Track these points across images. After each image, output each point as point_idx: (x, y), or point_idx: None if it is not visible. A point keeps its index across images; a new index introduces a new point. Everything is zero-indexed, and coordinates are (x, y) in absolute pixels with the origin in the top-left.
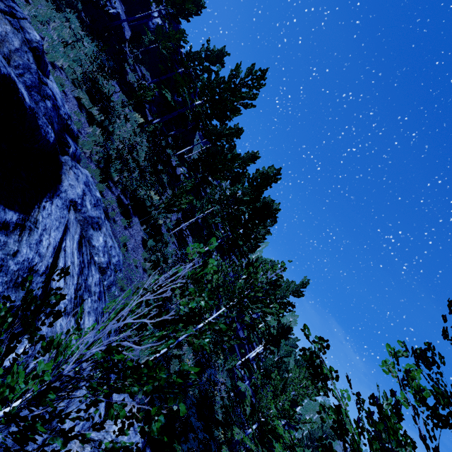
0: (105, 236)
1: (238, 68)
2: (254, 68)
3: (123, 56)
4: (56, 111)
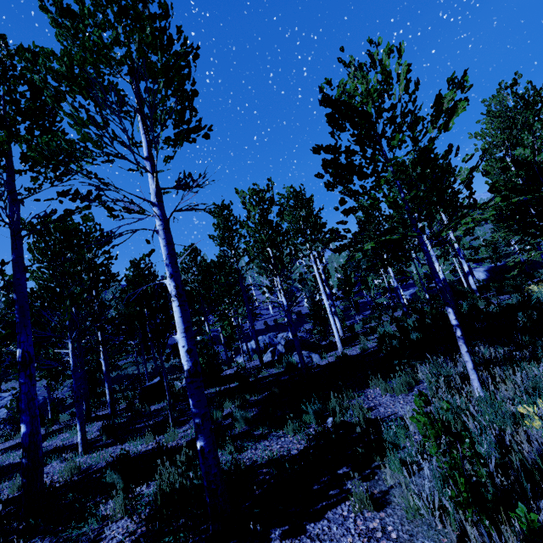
0: None
1: None
2: None
3: None
4: None
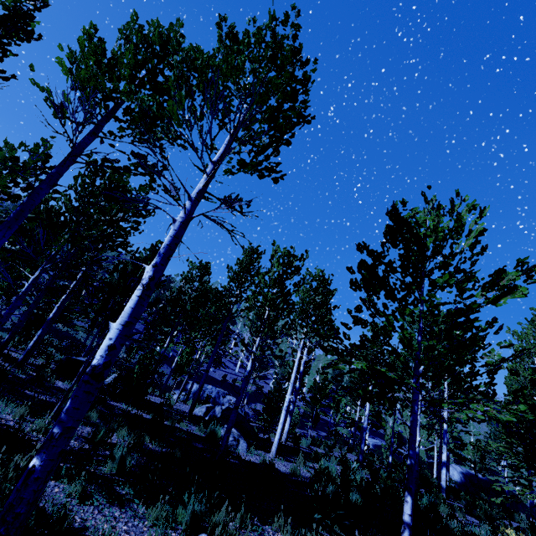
0: None
1: None
2: None
3: None
4: None
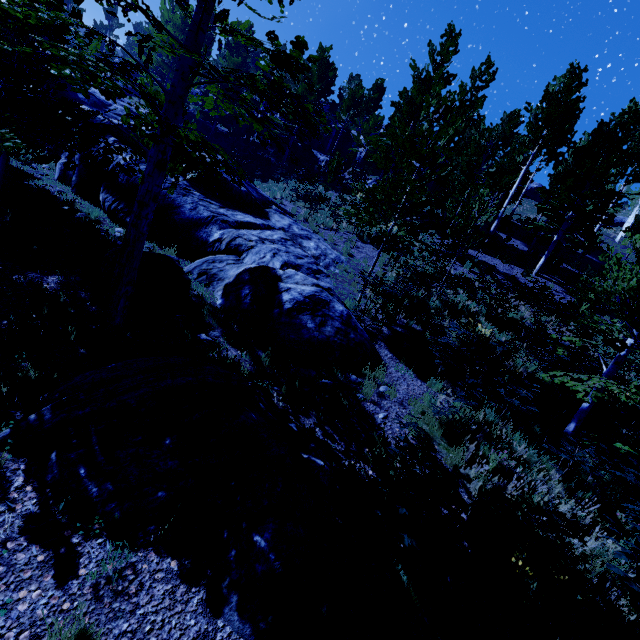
0: (317, 243)
1: (416, 67)
2: (433, 44)
3: (339, 178)
4: (253, 189)
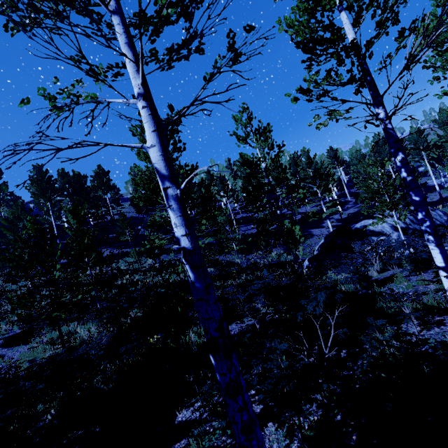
0: None
1: None
2: None
3: None
4: None
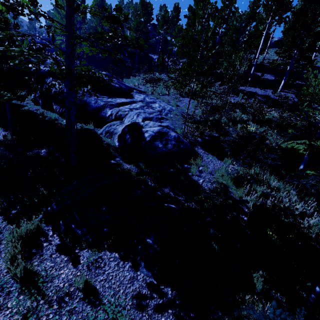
0: (159, 104)
1: None
2: None
3: (165, 65)
4: (122, 84)
